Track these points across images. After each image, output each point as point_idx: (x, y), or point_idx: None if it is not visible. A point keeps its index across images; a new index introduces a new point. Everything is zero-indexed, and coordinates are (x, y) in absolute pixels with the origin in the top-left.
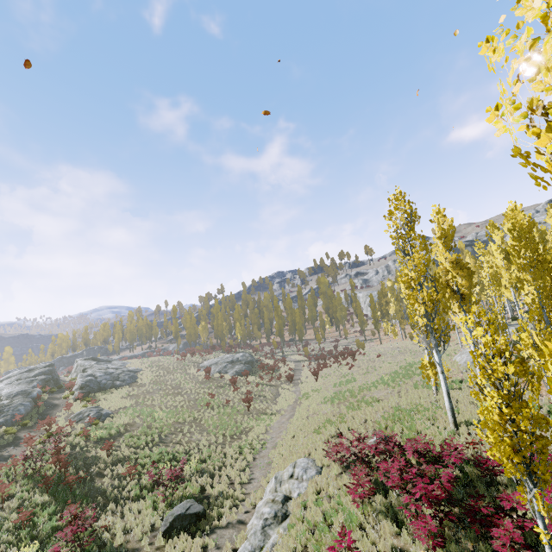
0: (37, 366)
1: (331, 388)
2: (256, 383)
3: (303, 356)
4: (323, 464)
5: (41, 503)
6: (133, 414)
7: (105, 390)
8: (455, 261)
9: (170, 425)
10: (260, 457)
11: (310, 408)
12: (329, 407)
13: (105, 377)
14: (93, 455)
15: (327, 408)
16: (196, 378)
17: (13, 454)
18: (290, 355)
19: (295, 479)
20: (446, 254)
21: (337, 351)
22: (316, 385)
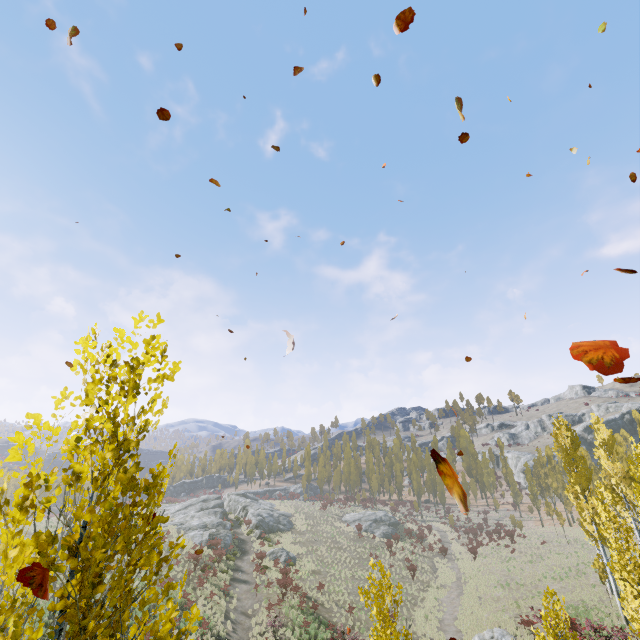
0: (209, 496)
1: (496, 571)
2: (408, 550)
3: (447, 525)
4: (516, 633)
5: (303, 619)
6: (314, 562)
7: (273, 532)
8: (618, 469)
9: (350, 579)
10: (446, 625)
11: (479, 588)
12: (500, 591)
13: (270, 518)
14: (310, 592)
15: (498, 591)
16: (346, 533)
17: (268, 578)
18: (431, 522)
19: (495, 639)
20: (608, 461)
21: (488, 526)
22: (477, 565)
